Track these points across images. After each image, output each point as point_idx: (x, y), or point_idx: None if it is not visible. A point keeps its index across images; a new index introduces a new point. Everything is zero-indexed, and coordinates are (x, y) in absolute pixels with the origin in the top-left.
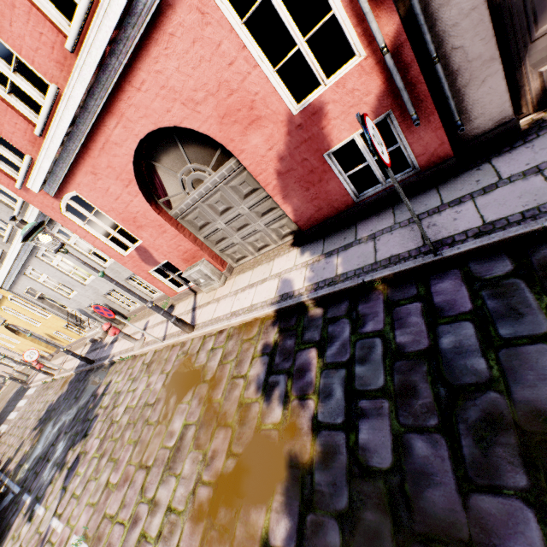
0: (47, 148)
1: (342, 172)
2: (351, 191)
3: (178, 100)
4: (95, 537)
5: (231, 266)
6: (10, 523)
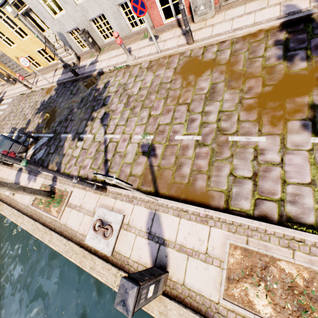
0: None
1: None
2: None
3: None
4: (157, 132)
5: (220, 3)
6: (60, 145)
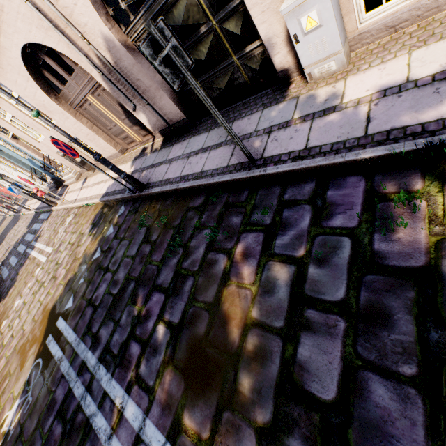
0: None
1: None
2: None
3: None
4: None
5: None
6: None
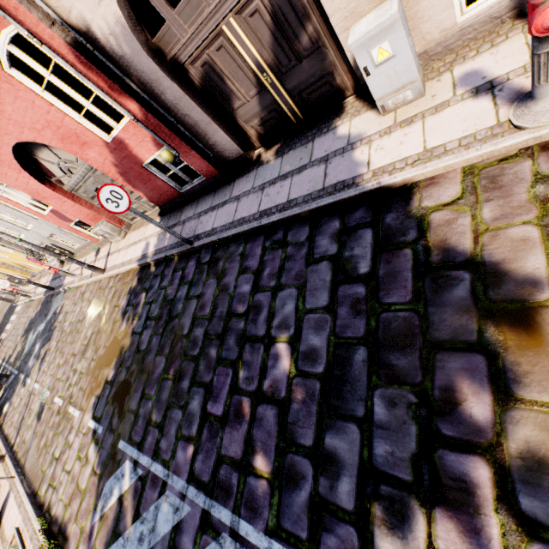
0: None
1: (162, 175)
2: (175, 185)
3: (25, 127)
4: (52, 388)
5: (129, 223)
6: (15, 389)
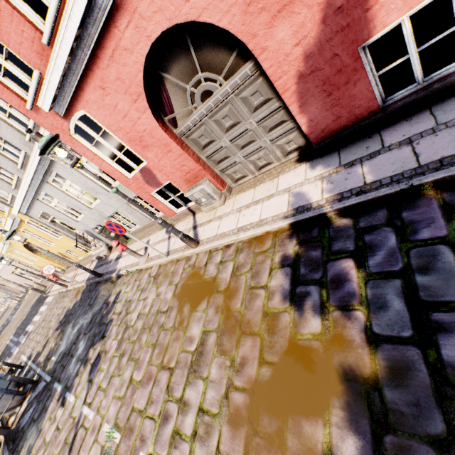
0: (56, 57)
1: (374, 70)
2: (379, 94)
3: None
4: (126, 427)
5: (229, 186)
6: (46, 406)
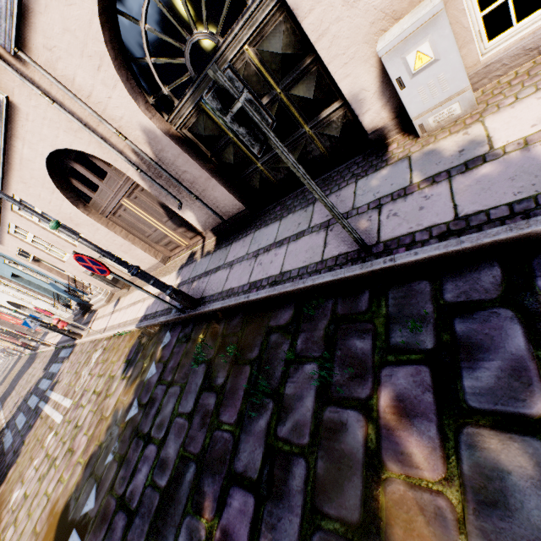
0: None
1: None
2: None
3: None
4: None
5: None
6: None
